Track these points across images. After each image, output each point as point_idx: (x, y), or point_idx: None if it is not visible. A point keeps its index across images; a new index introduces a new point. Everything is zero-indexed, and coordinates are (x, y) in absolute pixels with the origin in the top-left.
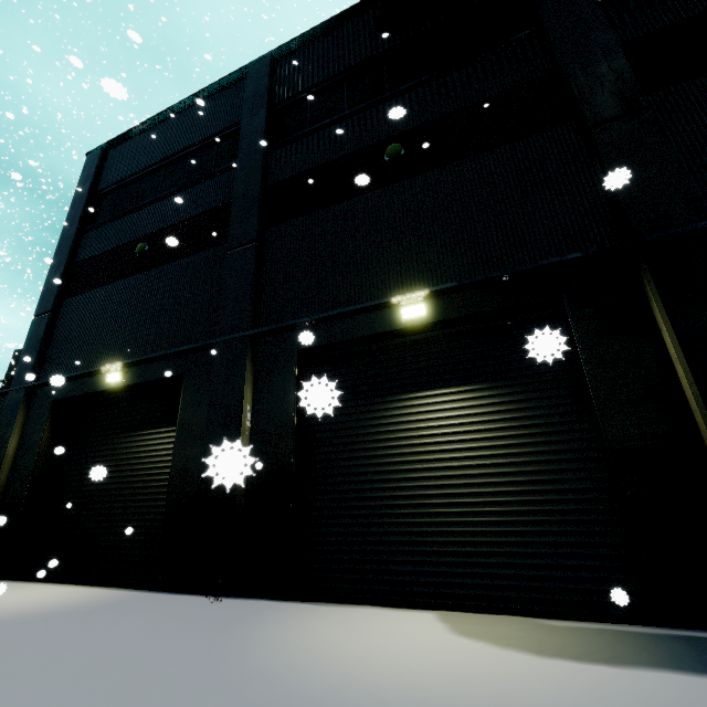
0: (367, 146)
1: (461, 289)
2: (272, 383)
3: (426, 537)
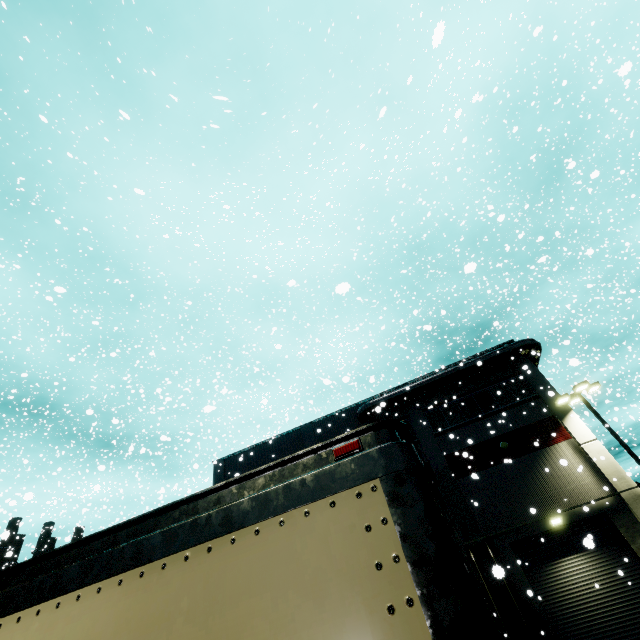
0: None
1: None
2: None
3: None
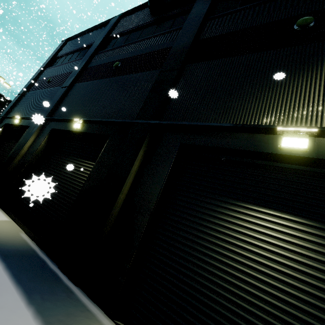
0: (115, 60)
1: (92, 123)
2: (40, 137)
3: (38, 202)
